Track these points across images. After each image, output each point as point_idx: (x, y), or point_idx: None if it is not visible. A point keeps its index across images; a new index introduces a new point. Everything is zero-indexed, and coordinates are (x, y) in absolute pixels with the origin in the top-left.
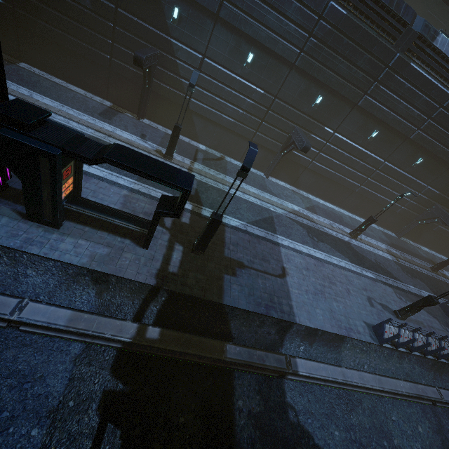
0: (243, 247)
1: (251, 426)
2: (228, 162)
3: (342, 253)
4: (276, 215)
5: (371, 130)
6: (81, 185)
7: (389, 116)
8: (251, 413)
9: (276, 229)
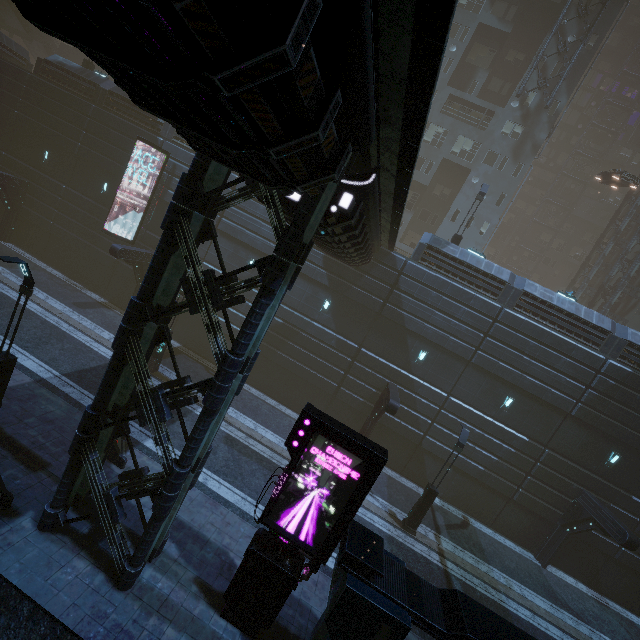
0: None
1: None
2: (477, 530)
3: None
4: None
5: None
6: None
7: None
8: None
9: None
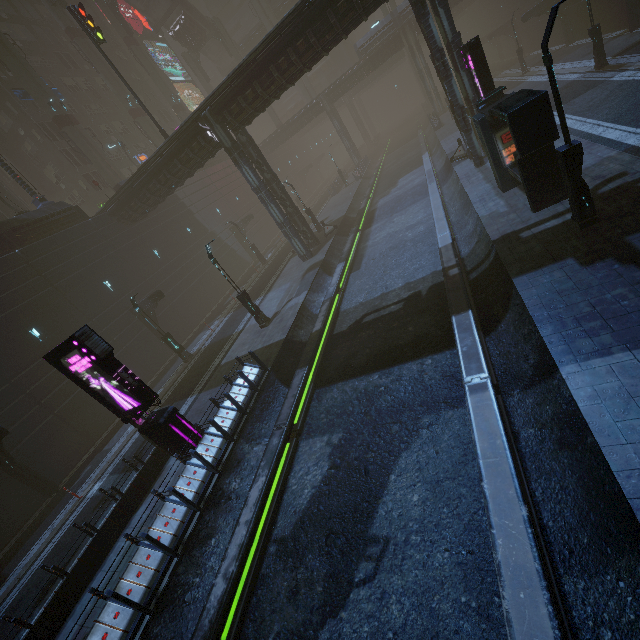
0: None
1: (411, 375)
2: None
3: None
4: None
5: None
6: None
7: None
8: (421, 373)
9: None
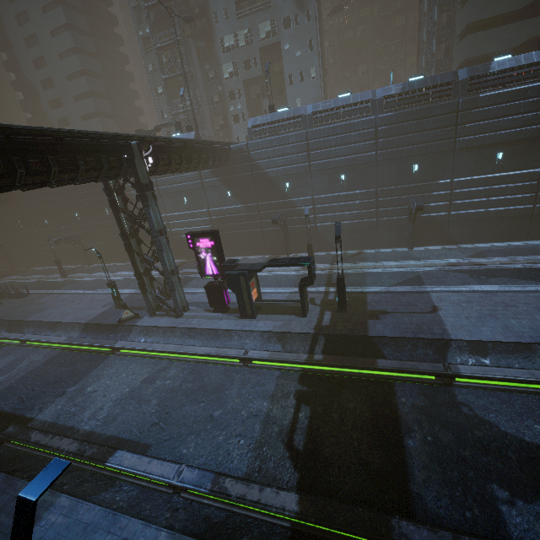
0: (386, 301)
1: (416, 413)
2: (365, 253)
3: (532, 279)
4: (423, 272)
5: (491, 156)
6: (260, 293)
7: (498, 136)
8: (415, 406)
9: (423, 282)
